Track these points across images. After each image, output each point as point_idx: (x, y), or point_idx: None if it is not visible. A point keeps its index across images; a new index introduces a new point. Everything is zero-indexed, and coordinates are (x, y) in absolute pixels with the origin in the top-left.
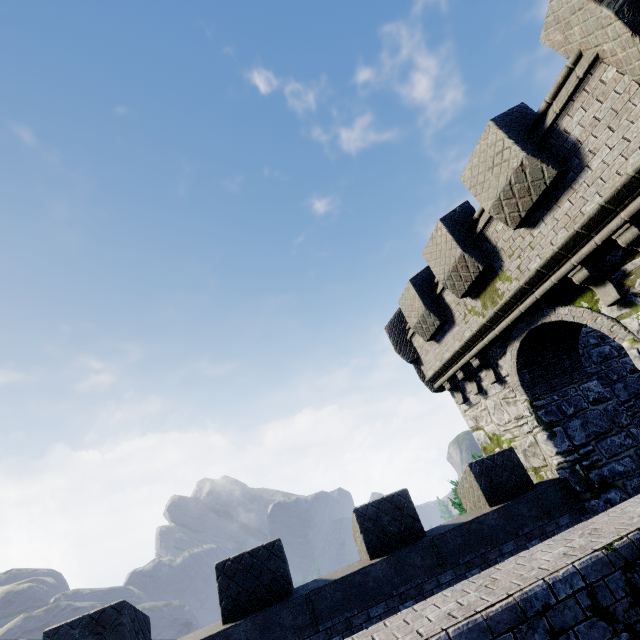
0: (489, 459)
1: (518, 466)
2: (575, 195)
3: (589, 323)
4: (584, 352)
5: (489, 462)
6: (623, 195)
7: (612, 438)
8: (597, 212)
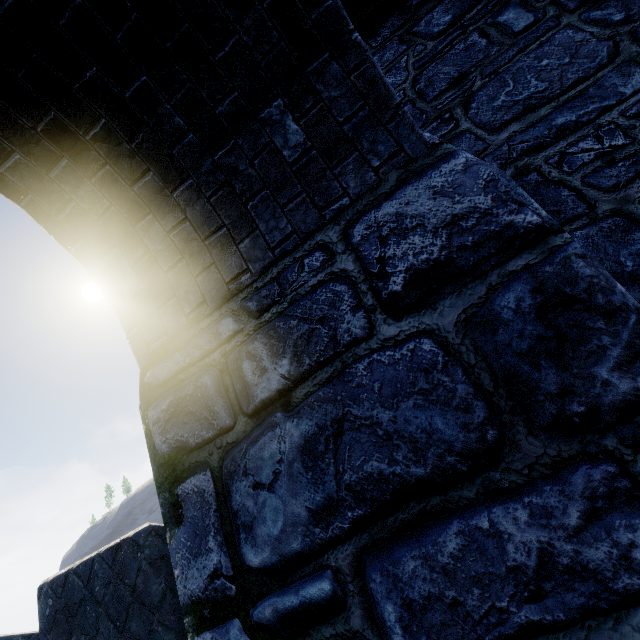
0: (80, 574)
1: (142, 603)
2: None
3: None
4: (621, 42)
5: (77, 584)
6: None
7: (483, 519)
8: None
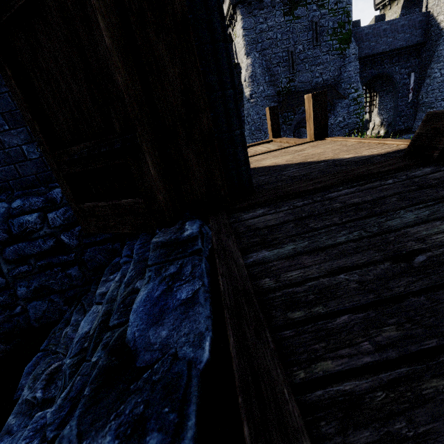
0: None
1: None
2: (226, 3)
3: (232, 35)
4: None
5: None
6: (229, 9)
7: None
8: (227, 10)
